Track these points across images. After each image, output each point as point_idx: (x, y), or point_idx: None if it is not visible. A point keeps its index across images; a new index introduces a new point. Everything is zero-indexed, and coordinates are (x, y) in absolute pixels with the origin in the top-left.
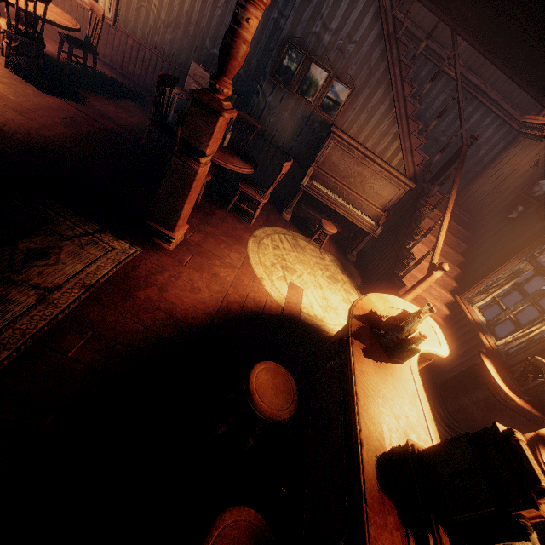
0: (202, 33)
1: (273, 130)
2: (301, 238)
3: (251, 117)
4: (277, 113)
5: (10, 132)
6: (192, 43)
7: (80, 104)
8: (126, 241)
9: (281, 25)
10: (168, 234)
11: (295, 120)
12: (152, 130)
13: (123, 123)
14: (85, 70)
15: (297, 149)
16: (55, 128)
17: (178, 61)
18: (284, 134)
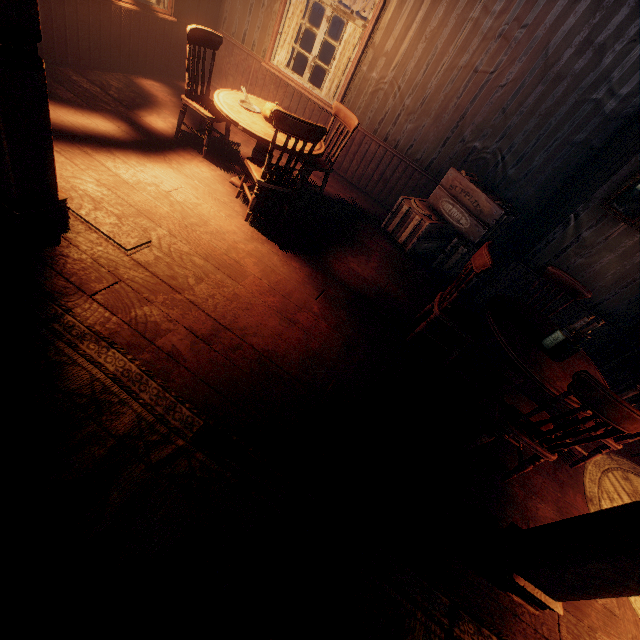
0: (461, 121)
1: (576, 275)
2: (629, 470)
3: (574, 279)
4: (592, 253)
5: (285, 368)
6: (441, 133)
7: (322, 258)
8: (487, 624)
9: (605, 109)
10: (549, 606)
11: (626, 266)
12: (438, 318)
13: (368, 277)
14: (305, 183)
15: (613, 304)
16: (319, 328)
17: (414, 156)
18: (596, 281)
